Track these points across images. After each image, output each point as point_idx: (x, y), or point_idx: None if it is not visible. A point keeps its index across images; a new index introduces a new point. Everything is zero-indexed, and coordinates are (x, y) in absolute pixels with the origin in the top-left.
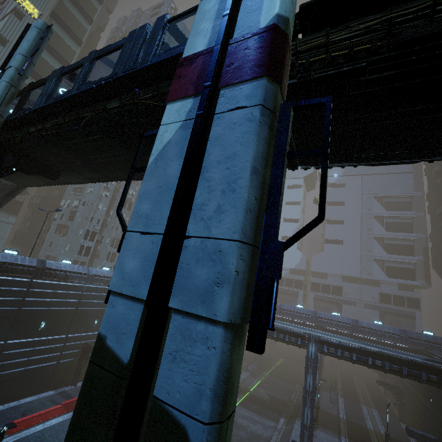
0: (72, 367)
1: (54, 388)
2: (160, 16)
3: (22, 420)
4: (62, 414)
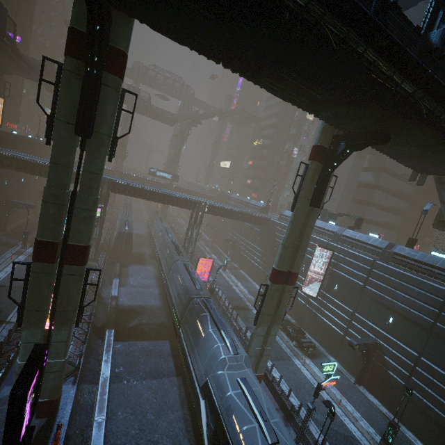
0: None
1: None
2: None
3: None
4: None
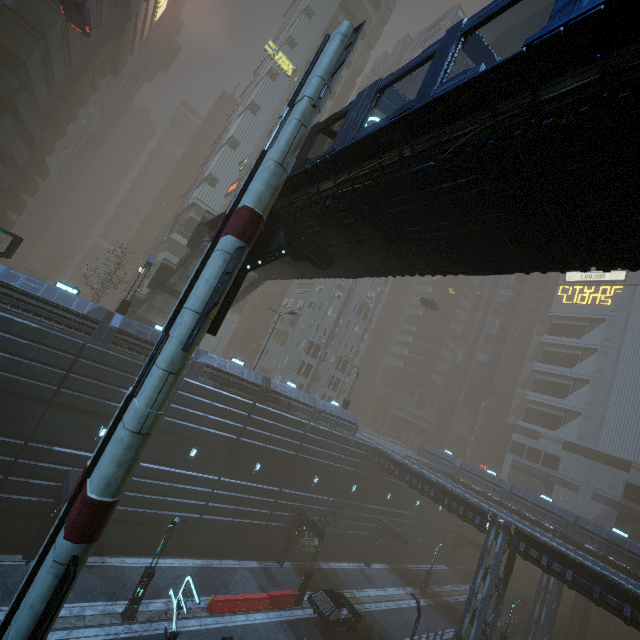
0: (280, 535)
1: (258, 558)
2: None
3: (225, 600)
4: (267, 610)
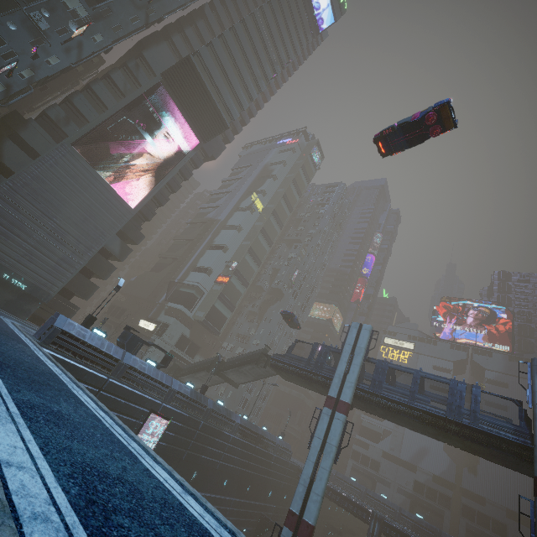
0: (249, 536)
1: None
2: (475, 385)
3: None
4: None
